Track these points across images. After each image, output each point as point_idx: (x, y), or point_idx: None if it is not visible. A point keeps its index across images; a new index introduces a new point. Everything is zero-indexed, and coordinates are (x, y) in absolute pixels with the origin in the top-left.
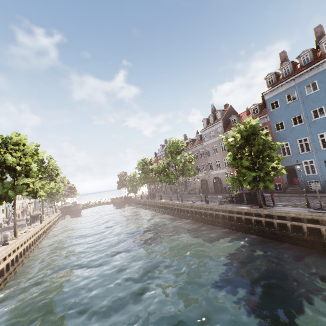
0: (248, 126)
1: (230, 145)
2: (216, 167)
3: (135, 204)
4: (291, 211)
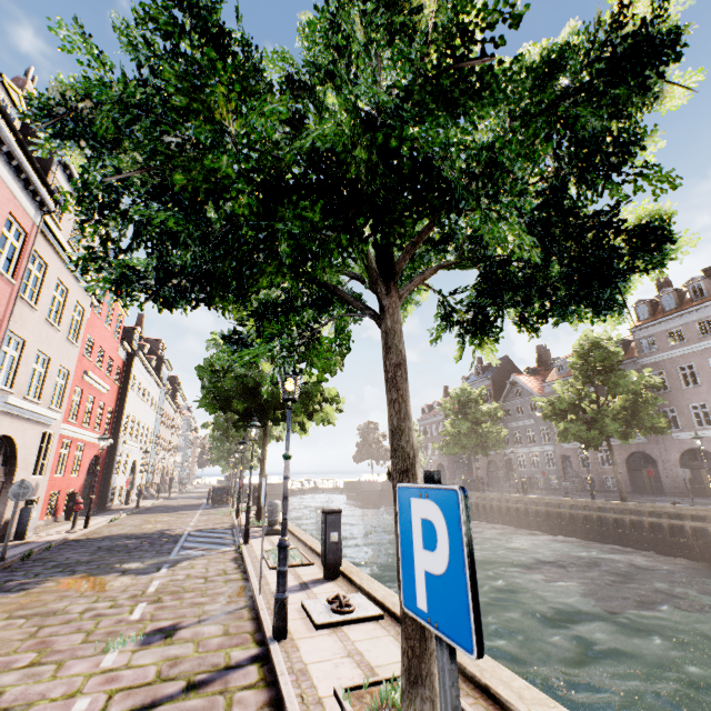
0: None
1: None
2: (692, 422)
3: None
4: None
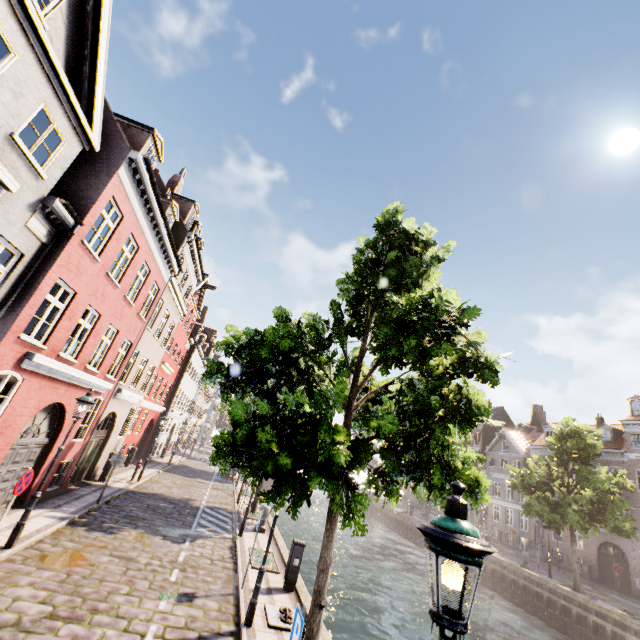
0: None
1: None
2: None
3: (386, 518)
4: None
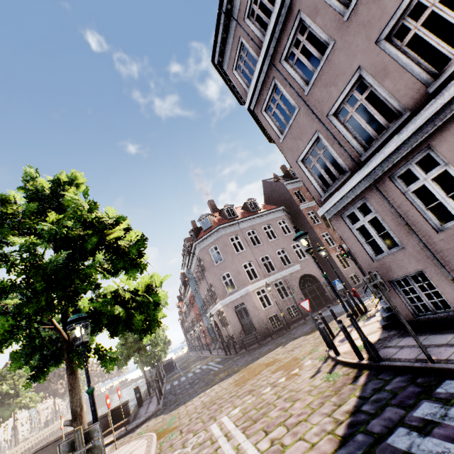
0: None
1: None
2: (195, 324)
3: None
4: None
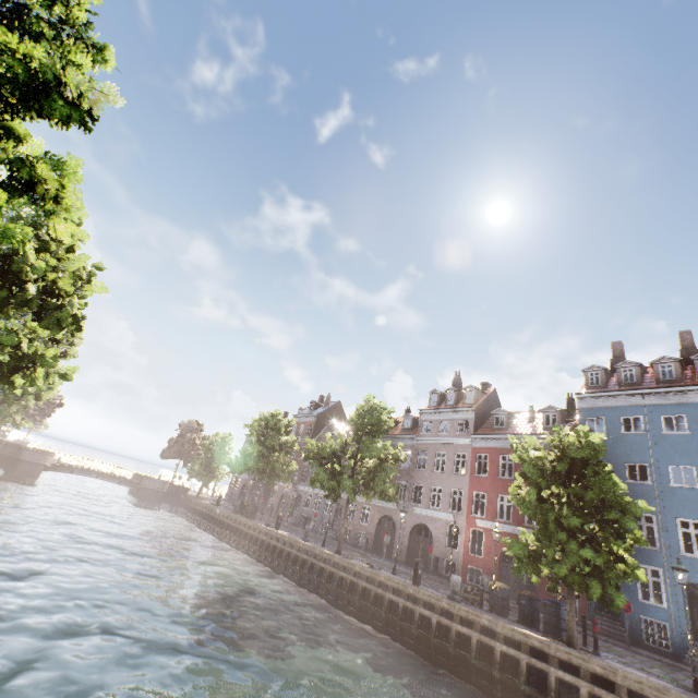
0: (583, 442)
1: (533, 466)
2: (429, 502)
3: (190, 512)
4: (672, 689)
